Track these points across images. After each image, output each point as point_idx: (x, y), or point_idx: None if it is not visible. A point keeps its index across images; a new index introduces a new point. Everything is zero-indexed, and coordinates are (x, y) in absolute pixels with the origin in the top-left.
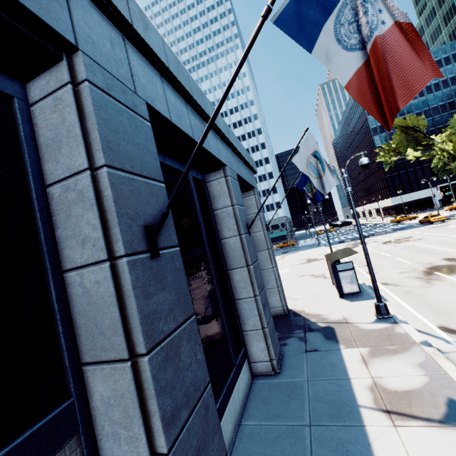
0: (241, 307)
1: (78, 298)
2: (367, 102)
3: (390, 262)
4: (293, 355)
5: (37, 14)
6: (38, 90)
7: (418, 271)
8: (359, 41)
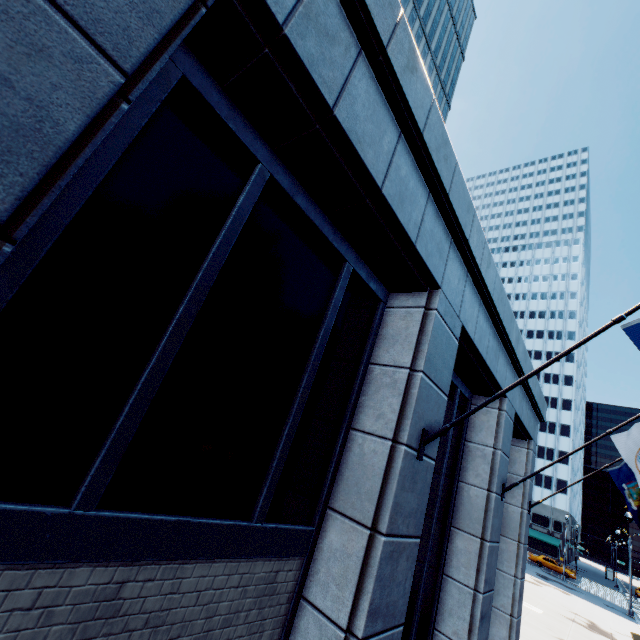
0: (448, 590)
1: (352, 454)
2: None
3: None
4: None
5: (431, 272)
6: (398, 301)
7: None
8: None
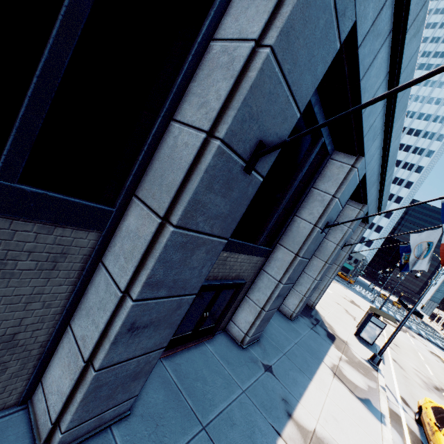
0: (303, 277)
1: (293, 226)
2: (443, 254)
3: (416, 360)
4: (303, 323)
5: (364, 149)
6: (338, 157)
7: (431, 381)
8: None
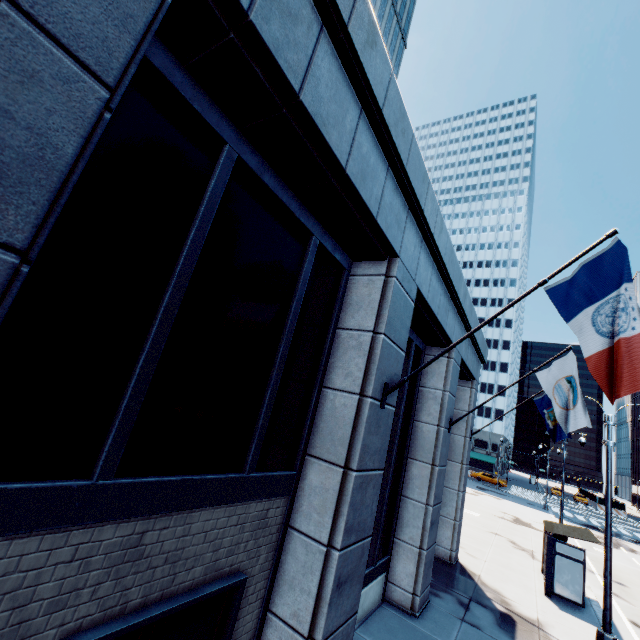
0: (405, 508)
1: (325, 409)
2: (600, 377)
3: None
4: (442, 612)
5: (391, 242)
6: (361, 269)
7: None
8: (609, 332)
